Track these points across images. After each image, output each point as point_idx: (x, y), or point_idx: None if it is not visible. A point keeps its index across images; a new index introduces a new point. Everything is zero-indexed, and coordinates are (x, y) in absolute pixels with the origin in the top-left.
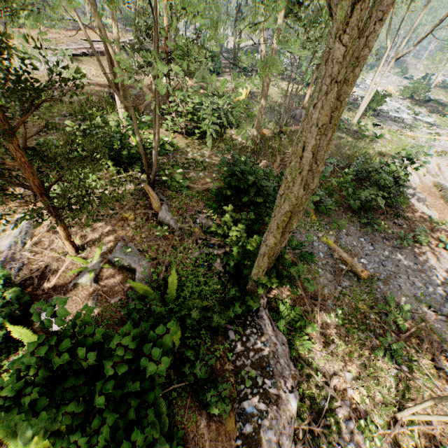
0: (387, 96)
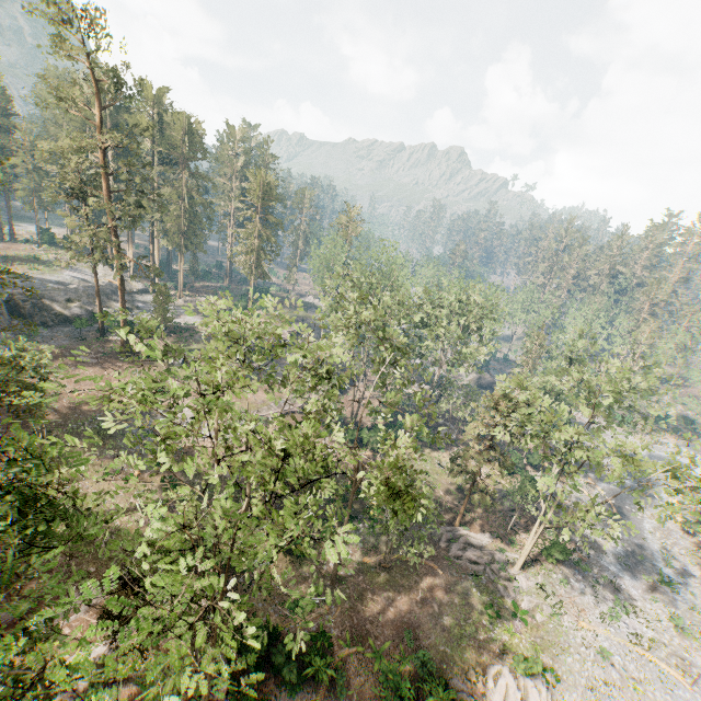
0: (568, 552)
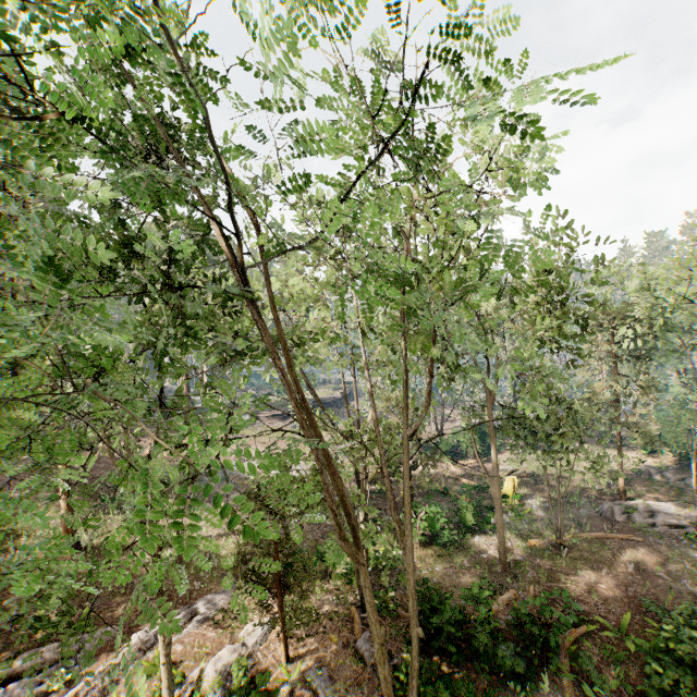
0: None
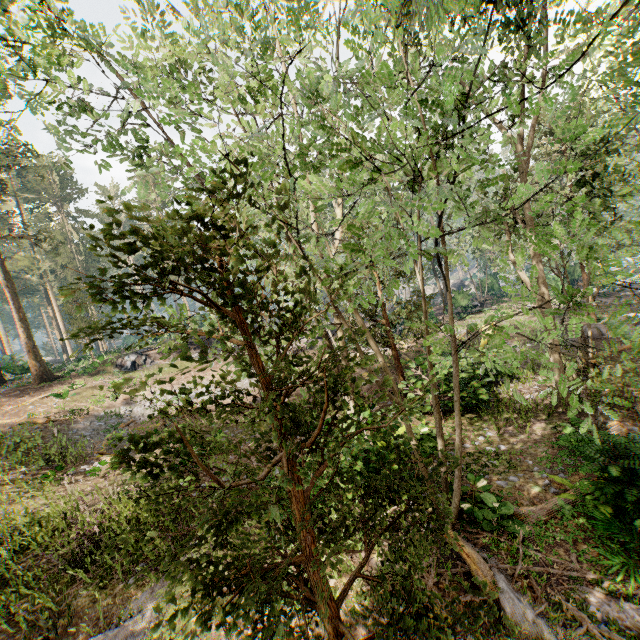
0: None
